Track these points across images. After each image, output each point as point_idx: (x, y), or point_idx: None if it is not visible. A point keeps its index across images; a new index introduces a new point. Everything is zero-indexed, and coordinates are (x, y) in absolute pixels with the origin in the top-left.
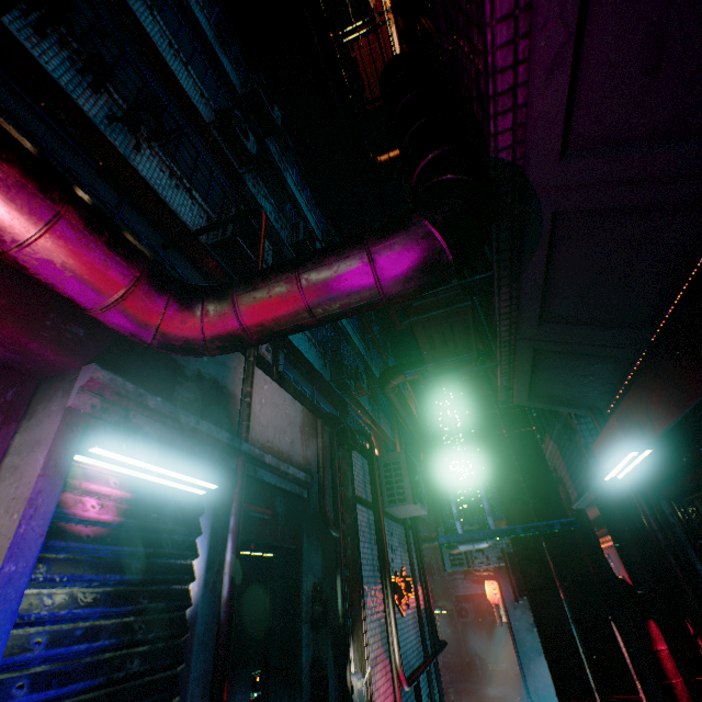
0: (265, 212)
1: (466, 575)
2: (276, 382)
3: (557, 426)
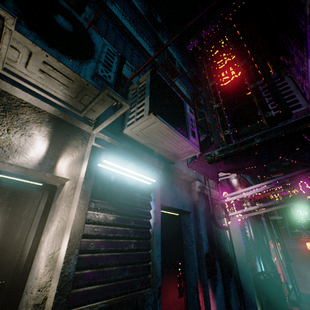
0: None
1: (296, 240)
2: None
3: None
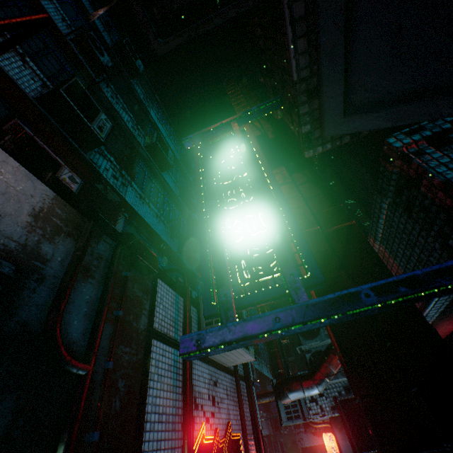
0: (122, 117)
1: (306, 428)
2: (7, 151)
3: (385, 205)
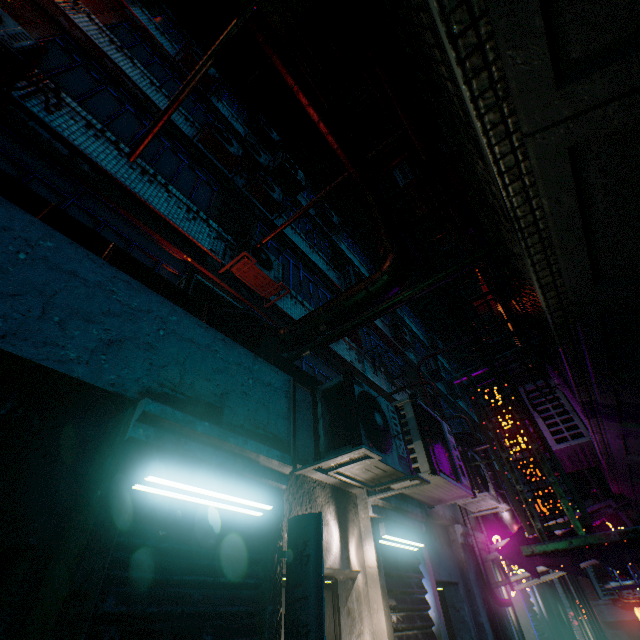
0: (414, 362)
1: (614, 601)
2: None
3: None
